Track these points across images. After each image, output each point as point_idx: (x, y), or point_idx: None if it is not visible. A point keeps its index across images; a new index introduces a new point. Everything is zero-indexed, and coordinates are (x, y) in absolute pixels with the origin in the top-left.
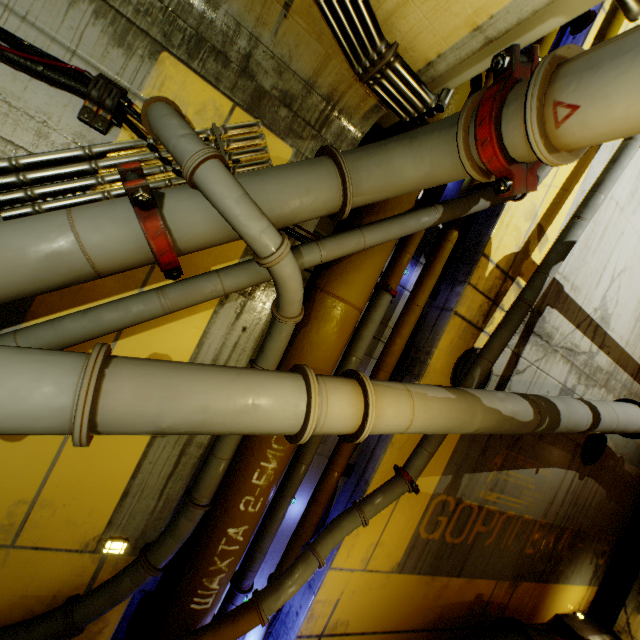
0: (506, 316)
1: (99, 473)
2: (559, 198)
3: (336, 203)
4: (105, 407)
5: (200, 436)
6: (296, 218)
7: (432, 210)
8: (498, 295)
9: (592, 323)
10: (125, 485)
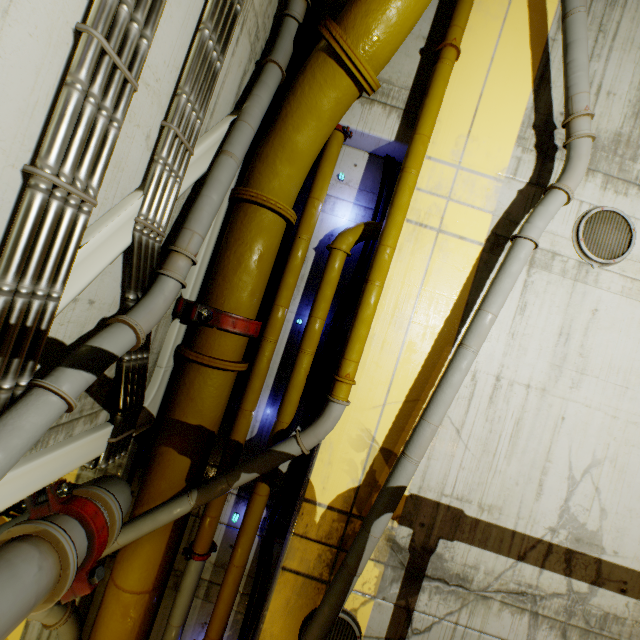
0: (332, 580)
1: None
2: (407, 412)
3: None
4: None
5: None
6: None
7: (186, 498)
8: (344, 539)
9: (555, 549)
10: None
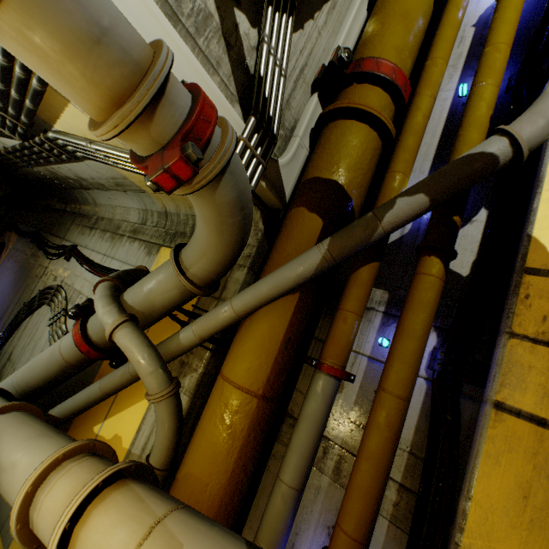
0: None
1: None
2: None
3: (178, 280)
4: None
5: None
6: (155, 302)
7: (315, 246)
8: None
9: None
10: None
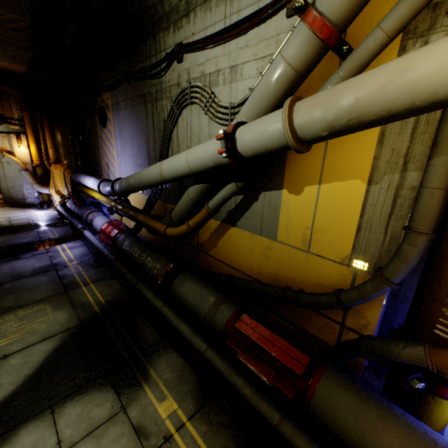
0: None
1: (339, 213)
2: None
3: None
4: (296, 118)
5: (409, 180)
6: None
7: None
8: None
9: None
10: (357, 222)
